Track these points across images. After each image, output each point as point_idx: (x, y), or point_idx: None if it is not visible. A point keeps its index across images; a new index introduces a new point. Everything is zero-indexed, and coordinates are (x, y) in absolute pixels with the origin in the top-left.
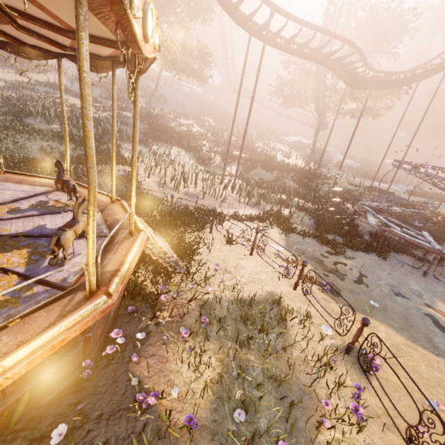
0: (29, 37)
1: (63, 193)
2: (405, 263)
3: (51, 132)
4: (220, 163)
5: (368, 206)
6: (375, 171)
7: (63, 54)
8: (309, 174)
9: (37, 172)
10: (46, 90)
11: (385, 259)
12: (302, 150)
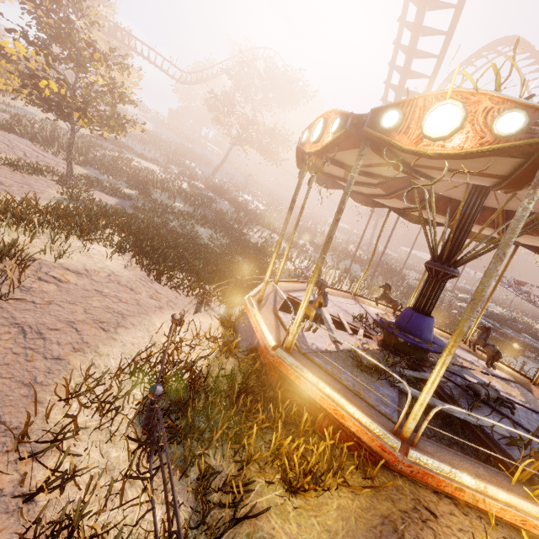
0: (430, 216)
1: (366, 305)
2: (529, 360)
3: (199, 216)
4: (313, 252)
5: (460, 306)
6: (410, 262)
7: (388, 206)
8: (387, 269)
9: (241, 268)
10: (110, 146)
11: (517, 357)
12: (350, 236)
